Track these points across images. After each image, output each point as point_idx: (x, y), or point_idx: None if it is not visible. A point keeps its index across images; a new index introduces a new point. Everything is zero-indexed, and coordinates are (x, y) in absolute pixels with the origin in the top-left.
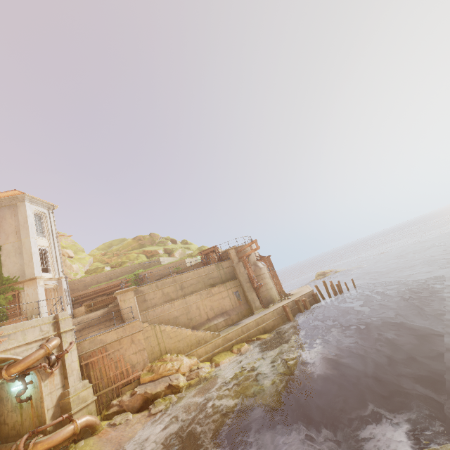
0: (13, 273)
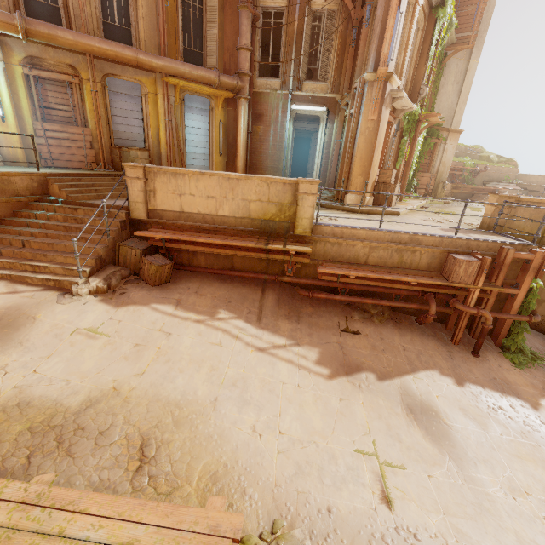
0: (441, 110)
